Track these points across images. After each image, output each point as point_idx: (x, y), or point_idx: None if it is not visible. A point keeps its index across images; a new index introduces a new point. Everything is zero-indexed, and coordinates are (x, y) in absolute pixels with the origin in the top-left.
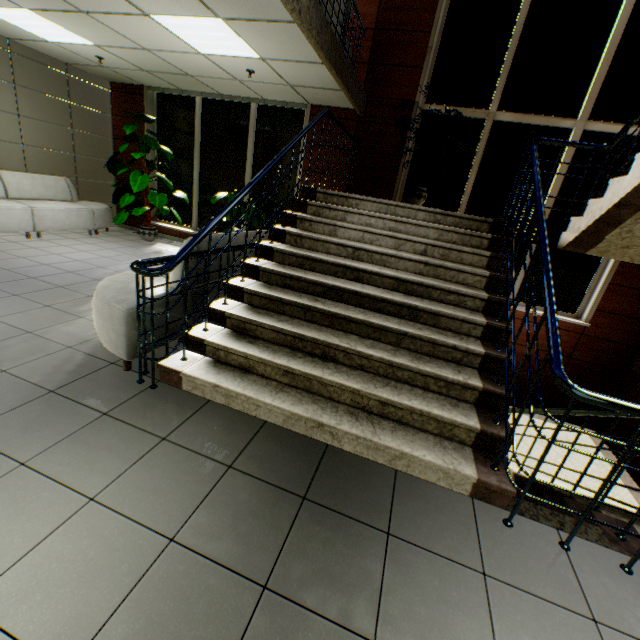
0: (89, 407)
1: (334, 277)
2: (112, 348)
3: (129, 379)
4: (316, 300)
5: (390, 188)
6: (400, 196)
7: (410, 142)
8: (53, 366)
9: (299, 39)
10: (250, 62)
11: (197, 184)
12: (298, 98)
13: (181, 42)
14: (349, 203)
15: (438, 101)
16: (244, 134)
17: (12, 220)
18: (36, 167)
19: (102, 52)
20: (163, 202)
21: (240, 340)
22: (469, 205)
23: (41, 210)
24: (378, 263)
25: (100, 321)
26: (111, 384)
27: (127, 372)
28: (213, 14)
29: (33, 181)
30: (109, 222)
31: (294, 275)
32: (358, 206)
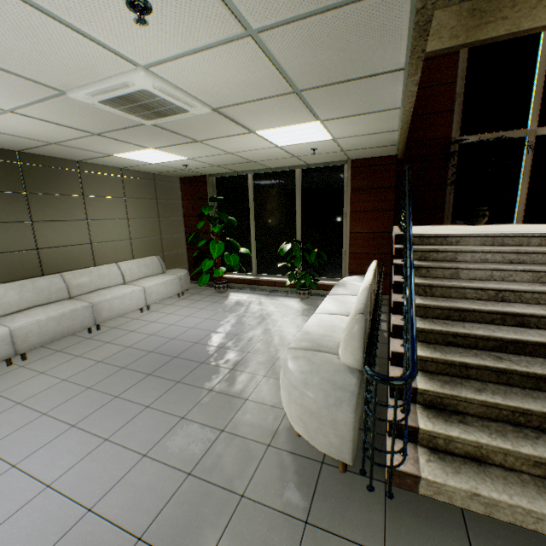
0: (360, 544)
1: (492, 325)
2: (330, 451)
3: (356, 486)
4: (498, 357)
5: (439, 212)
6: (449, 216)
7: (452, 170)
8: (276, 478)
9: (386, 119)
10: (319, 143)
11: (254, 239)
12: (342, 158)
13: (266, 143)
14: (448, 241)
15: (472, 132)
16: (291, 193)
17: (132, 301)
18: (138, 253)
19: (190, 161)
20: (236, 260)
21: (449, 420)
22: (525, 212)
23: (149, 287)
24: (528, 301)
25: (313, 423)
26: (348, 498)
27: (345, 474)
28: (316, 119)
29: (138, 265)
30: (189, 283)
31: (459, 332)
32: (458, 243)
